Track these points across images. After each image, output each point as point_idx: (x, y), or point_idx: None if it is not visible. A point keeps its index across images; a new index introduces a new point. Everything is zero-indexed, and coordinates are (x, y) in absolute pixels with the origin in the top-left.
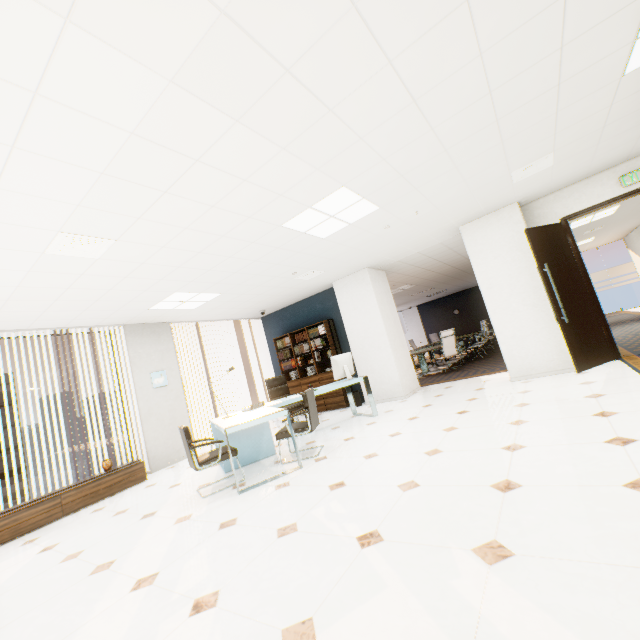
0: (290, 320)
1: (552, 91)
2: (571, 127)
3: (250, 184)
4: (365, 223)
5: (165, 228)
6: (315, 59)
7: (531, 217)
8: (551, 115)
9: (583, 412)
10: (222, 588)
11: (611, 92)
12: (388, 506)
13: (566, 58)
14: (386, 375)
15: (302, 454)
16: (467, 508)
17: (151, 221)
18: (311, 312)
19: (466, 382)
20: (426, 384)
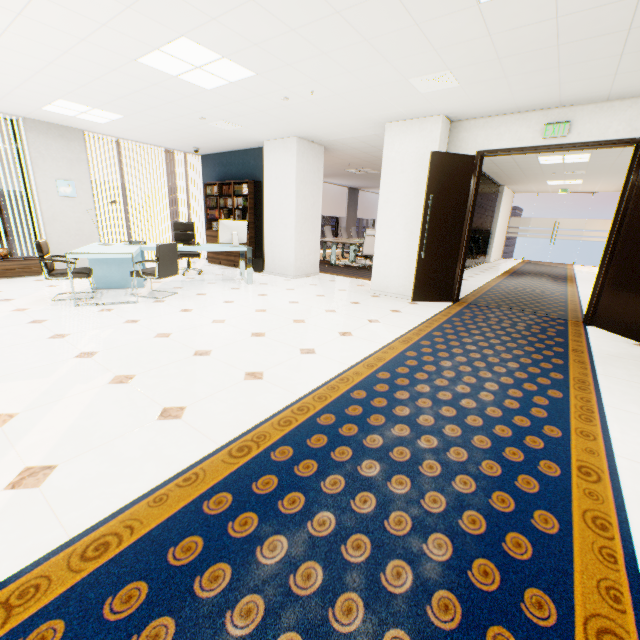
0: (226, 168)
1: None
2: (453, 47)
3: (48, 1)
4: (252, 87)
5: None
6: None
7: (456, 139)
8: (412, 25)
9: (341, 329)
10: None
11: (479, 19)
12: (130, 342)
13: None
14: (285, 253)
15: (157, 294)
16: (160, 357)
17: None
18: (245, 167)
19: (350, 281)
20: (329, 273)
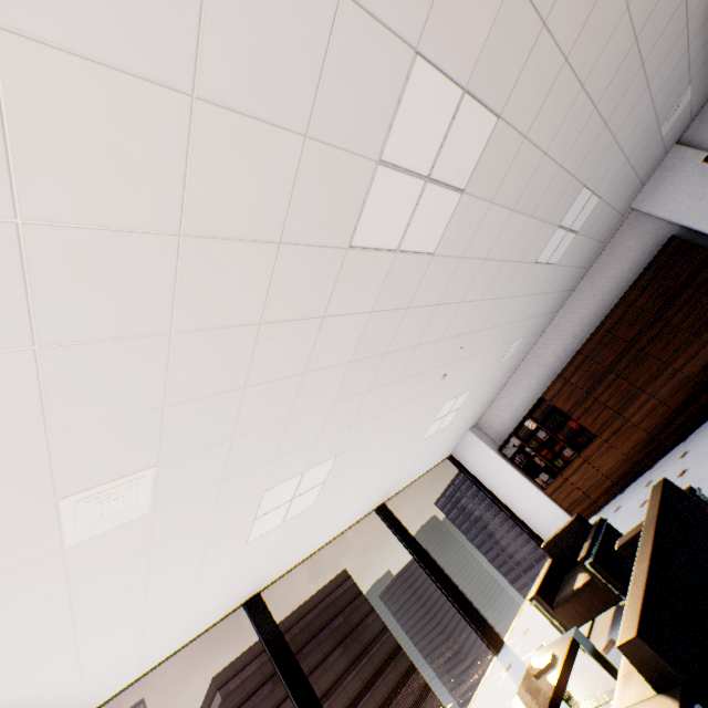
0: None
1: None
2: None
3: None
4: None
5: None
6: None
7: None
8: None
9: None
10: None
11: None
12: None
13: None
14: None
15: None
16: None
17: None
18: None
19: None
20: None
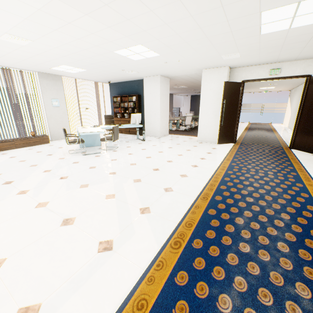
0: (122, 89)
1: (229, 33)
2: (244, 46)
3: (95, 35)
4: (154, 59)
5: (56, 41)
6: (118, 3)
7: (232, 75)
8: (232, 40)
9: (199, 157)
10: (69, 176)
11: (258, 38)
12: (123, 168)
13: (231, 24)
14: (155, 126)
15: (110, 148)
16: (141, 172)
17: (49, 38)
18: (132, 88)
19: (184, 137)
20: (172, 134)
